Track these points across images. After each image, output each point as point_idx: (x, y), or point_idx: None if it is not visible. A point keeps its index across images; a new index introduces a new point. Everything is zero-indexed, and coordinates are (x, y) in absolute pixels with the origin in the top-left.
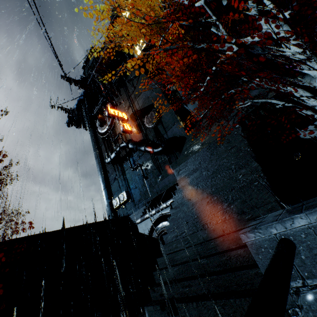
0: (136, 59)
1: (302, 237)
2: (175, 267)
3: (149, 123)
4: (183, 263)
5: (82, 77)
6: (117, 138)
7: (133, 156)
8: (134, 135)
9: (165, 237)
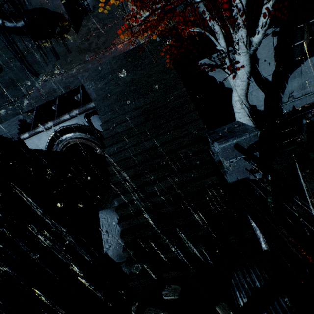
0: None
1: (243, 142)
2: (132, 169)
3: None
4: (137, 165)
5: None
6: None
7: None
8: None
9: (107, 150)
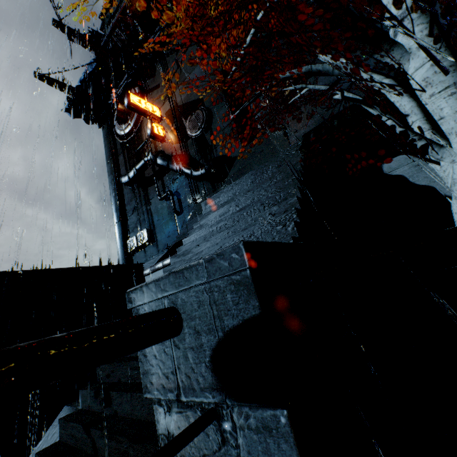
0: (182, 11)
1: (194, 309)
2: None
3: (192, 129)
4: None
5: (93, 30)
6: (143, 147)
7: (164, 178)
8: (169, 146)
9: None
